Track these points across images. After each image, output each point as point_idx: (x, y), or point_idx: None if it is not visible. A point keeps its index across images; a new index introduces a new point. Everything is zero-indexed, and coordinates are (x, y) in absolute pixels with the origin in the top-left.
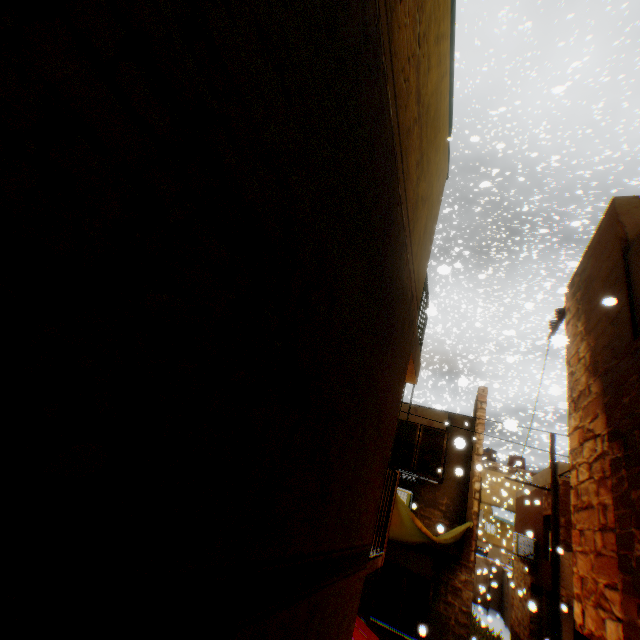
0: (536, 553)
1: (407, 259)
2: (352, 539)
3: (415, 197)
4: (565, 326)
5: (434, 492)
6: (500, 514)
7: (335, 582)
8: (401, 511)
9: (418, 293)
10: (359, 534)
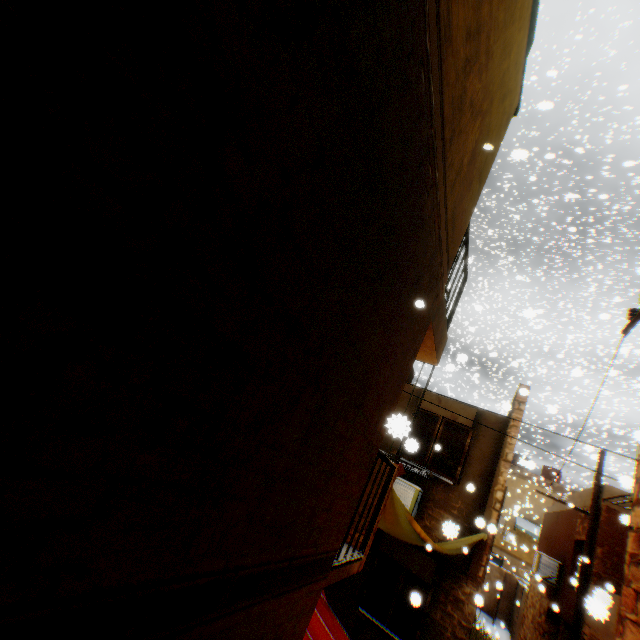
0: (559, 578)
1: (434, 179)
2: (293, 548)
3: (459, 90)
4: None
5: (447, 493)
6: (523, 525)
7: (248, 607)
8: (398, 510)
9: (451, 246)
10: (311, 540)
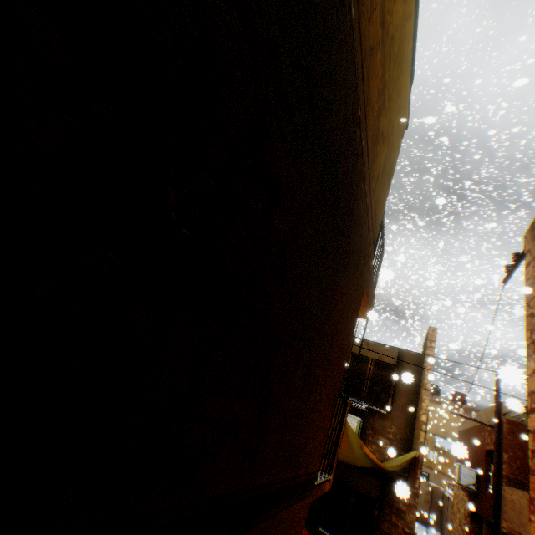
0: (477, 483)
1: (365, 190)
2: (296, 469)
3: (375, 129)
4: (524, 268)
5: (382, 421)
6: (442, 443)
7: (274, 515)
8: (350, 437)
9: (374, 231)
10: (304, 463)
